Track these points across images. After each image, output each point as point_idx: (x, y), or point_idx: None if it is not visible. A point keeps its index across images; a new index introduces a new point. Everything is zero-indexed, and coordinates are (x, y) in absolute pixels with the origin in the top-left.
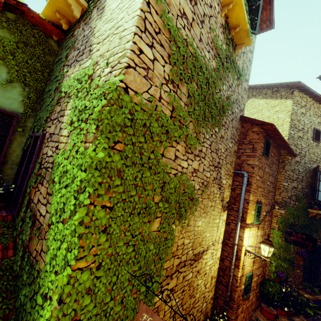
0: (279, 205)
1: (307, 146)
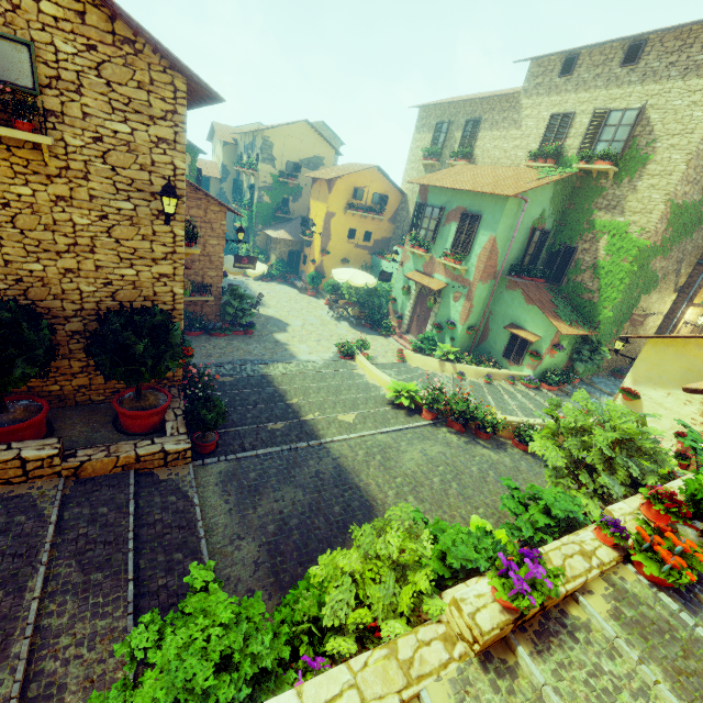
0: None
1: None
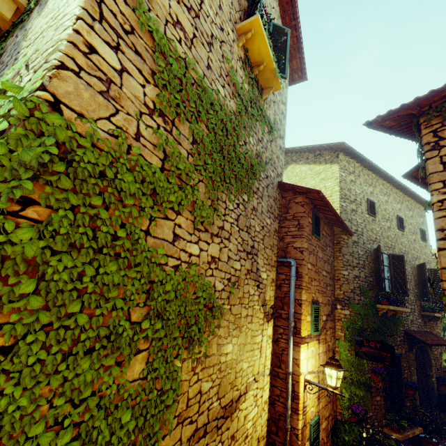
0: (342, 304)
1: (363, 222)
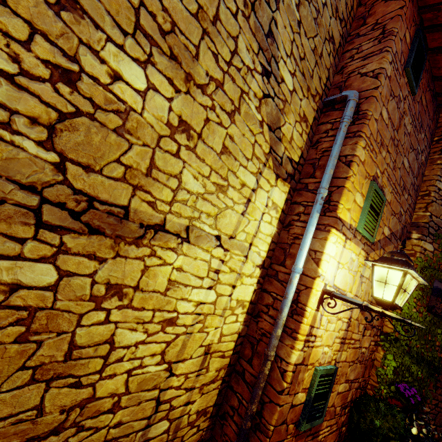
0: (422, 231)
1: None
